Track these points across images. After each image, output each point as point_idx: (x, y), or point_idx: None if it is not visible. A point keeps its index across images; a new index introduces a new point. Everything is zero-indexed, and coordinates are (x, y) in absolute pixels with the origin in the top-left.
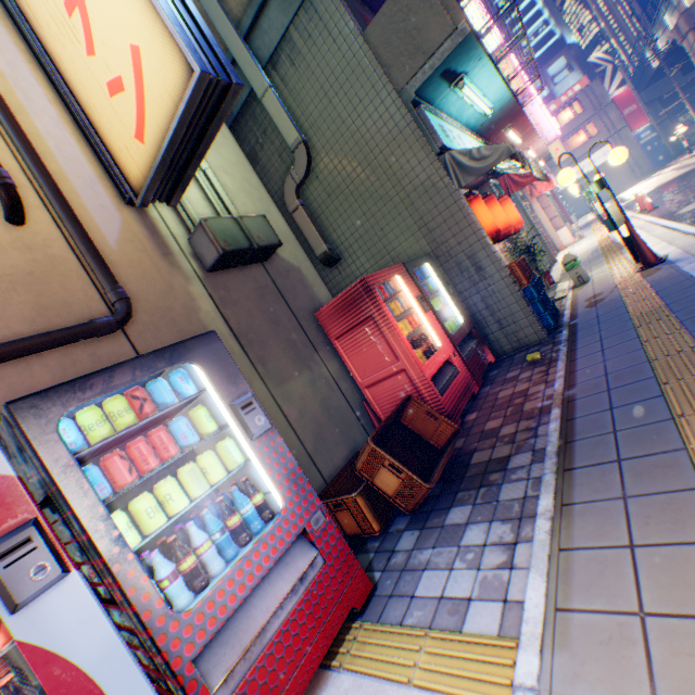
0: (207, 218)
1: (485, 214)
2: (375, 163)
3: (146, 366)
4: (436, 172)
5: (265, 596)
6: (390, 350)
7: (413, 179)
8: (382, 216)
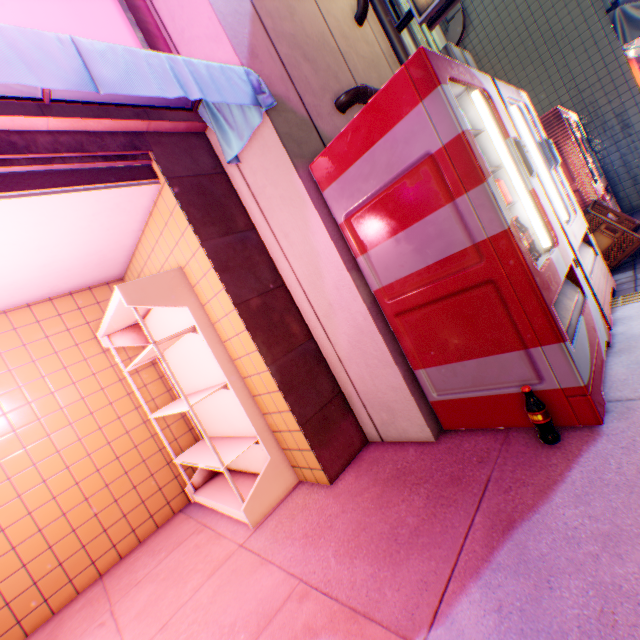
0: (449, 45)
1: (636, 76)
2: (533, 27)
3: (515, 94)
4: (601, 29)
5: (579, 253)
6: (566, 174)
7: (572, 40)
8: (528, 82)
